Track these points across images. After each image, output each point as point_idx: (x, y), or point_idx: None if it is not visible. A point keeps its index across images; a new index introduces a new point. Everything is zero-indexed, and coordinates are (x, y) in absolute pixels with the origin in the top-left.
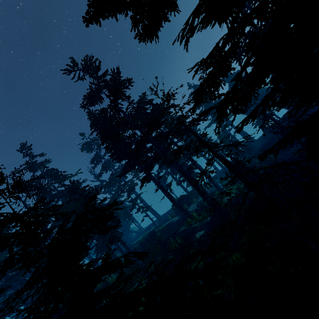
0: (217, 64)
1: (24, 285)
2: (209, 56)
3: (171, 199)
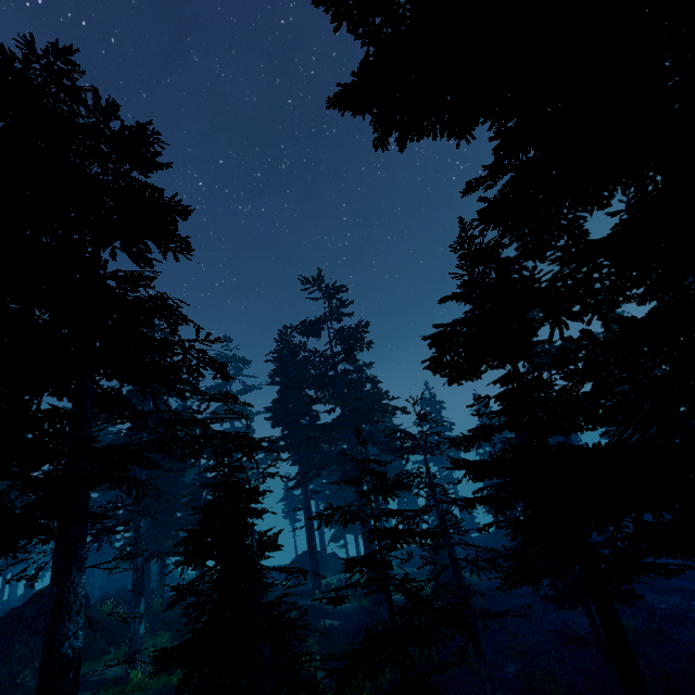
0: (483, 434)
1: (204, 506)
2: (481, 428)
3: (311, 538)
